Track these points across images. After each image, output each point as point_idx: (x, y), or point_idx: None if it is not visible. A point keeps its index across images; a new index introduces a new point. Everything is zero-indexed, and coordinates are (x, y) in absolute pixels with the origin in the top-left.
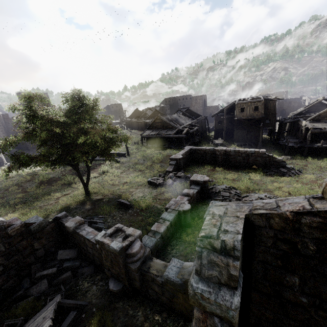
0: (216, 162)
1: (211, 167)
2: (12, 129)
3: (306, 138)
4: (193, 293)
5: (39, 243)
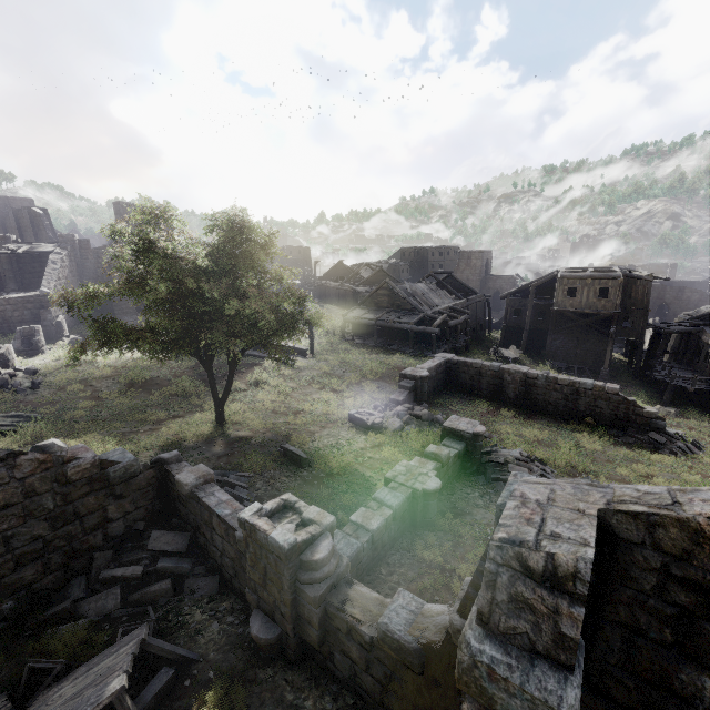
0: (503, 398)
1: (489, 406)
2: (91, 269)
3: None
4: (470, 662)
5: (118, 507)
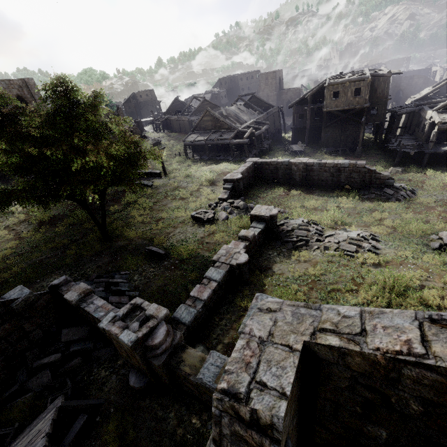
0: (293, 182)
1: (284, 189)
2: None
3: (430, 138)
4: None
5: (31, 323)
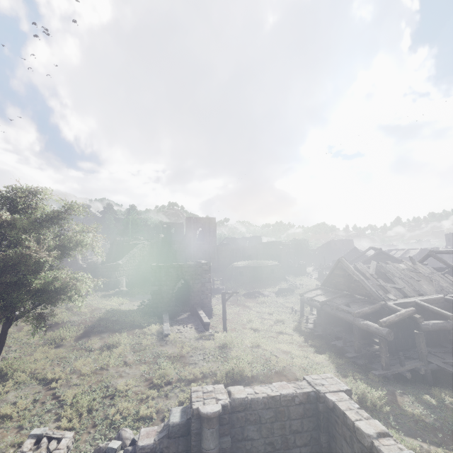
0: None
1: None
2: (165, 253)
3: None
4: None
5: None
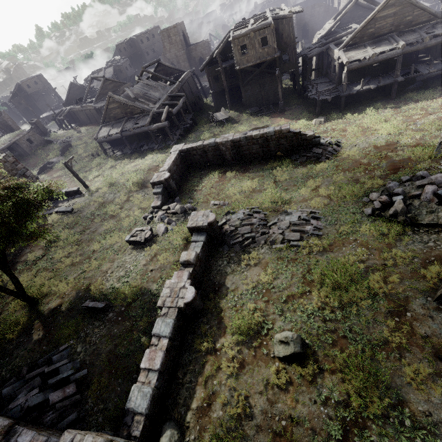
0: (225, 162)
1: (219, 173)
2: None
3: (342, 79)
4: None
5: None
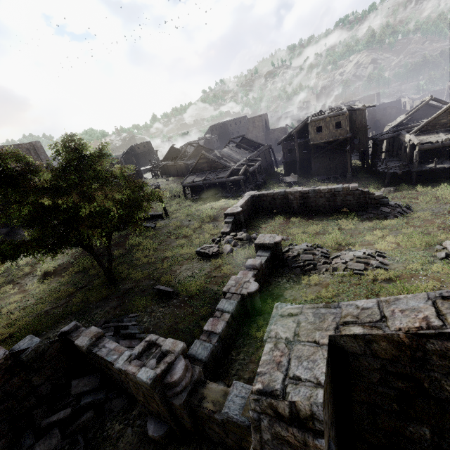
0: (291, 210)
1: (284, 218)
2: None
3: (413, 158)
4: None
5: (40, 376)
